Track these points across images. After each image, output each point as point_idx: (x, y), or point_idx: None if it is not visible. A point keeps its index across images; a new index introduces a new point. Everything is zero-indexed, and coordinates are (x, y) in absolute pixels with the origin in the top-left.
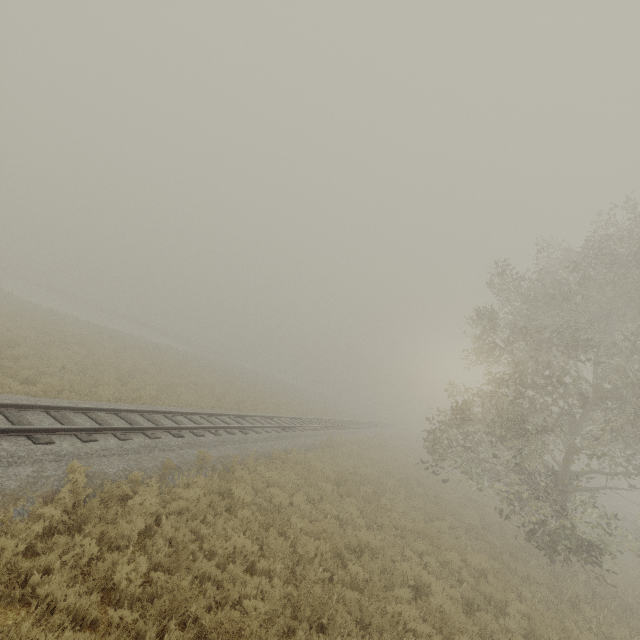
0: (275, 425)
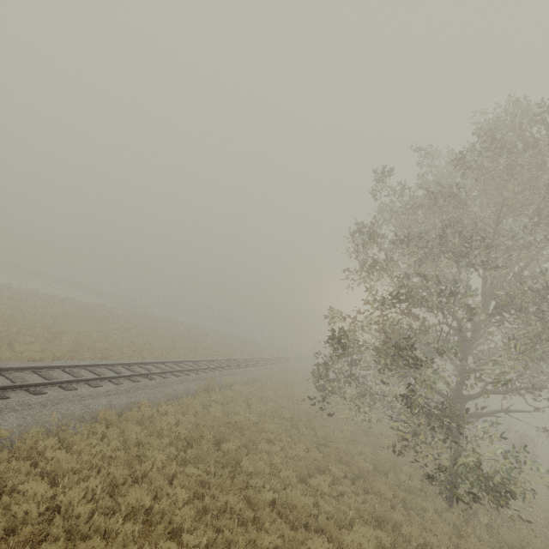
0: (134, 373)
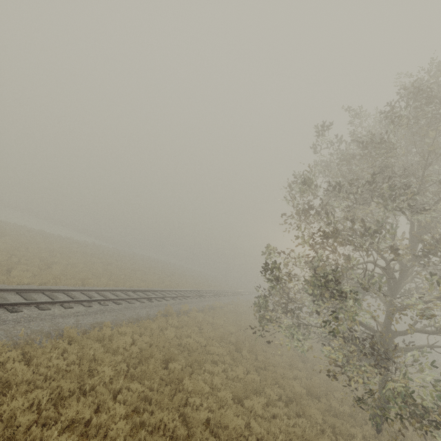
0: (103, 298)
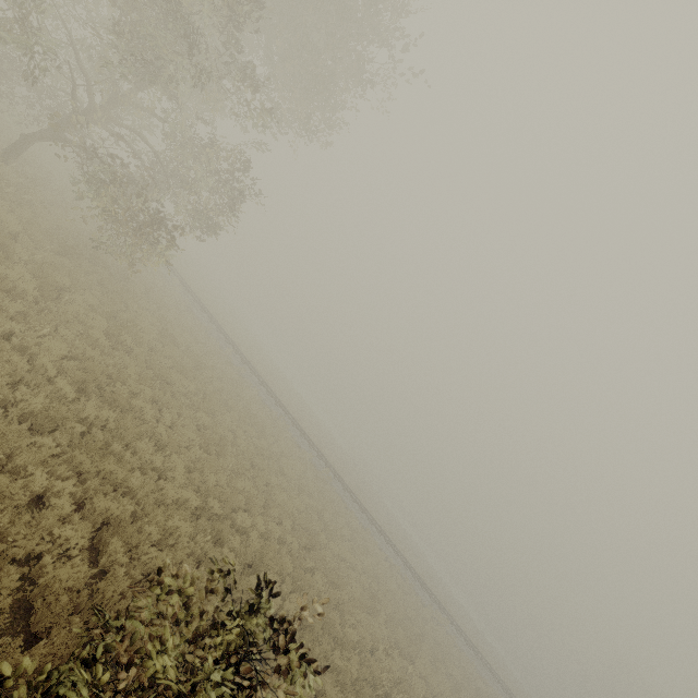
0: None
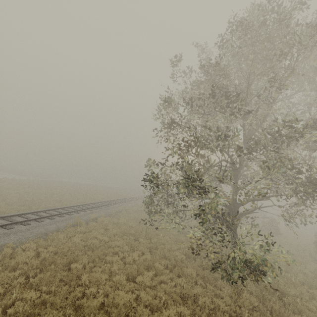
0: (8, 223)
